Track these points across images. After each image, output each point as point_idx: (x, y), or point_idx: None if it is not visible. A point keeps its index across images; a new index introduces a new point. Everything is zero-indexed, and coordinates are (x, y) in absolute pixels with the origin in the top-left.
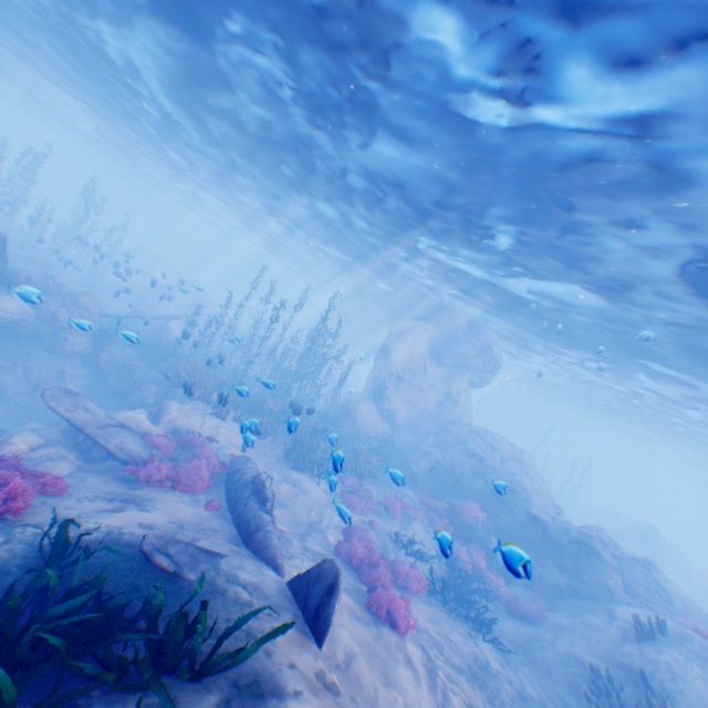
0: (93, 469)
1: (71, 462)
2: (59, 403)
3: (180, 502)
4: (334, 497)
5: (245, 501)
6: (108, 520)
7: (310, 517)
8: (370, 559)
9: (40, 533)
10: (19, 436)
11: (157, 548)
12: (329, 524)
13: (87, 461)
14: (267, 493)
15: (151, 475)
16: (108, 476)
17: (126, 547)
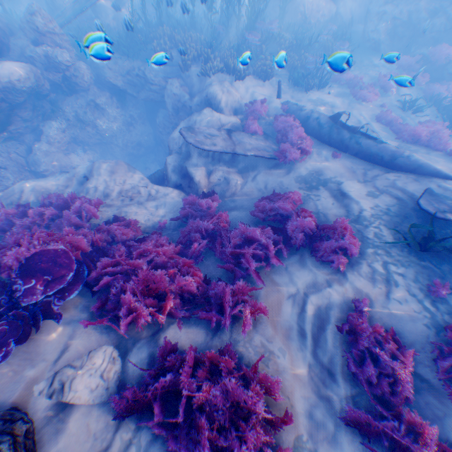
0: (244, 170)
1: (233, 174)
2: (205, 145)
3: (324, 164)
4: (346, 99)
5: (352, 142)
6: (359, 205)
7: (353, 124)
8: (426, 134)
9: (377, 237)
10: (197, 176)
11: (439, 212)
12: (365, 122)
13: (232, 166)
14: (357, 129)
15: (291, 157)
16: (264, 170)
17: (410, 218)
